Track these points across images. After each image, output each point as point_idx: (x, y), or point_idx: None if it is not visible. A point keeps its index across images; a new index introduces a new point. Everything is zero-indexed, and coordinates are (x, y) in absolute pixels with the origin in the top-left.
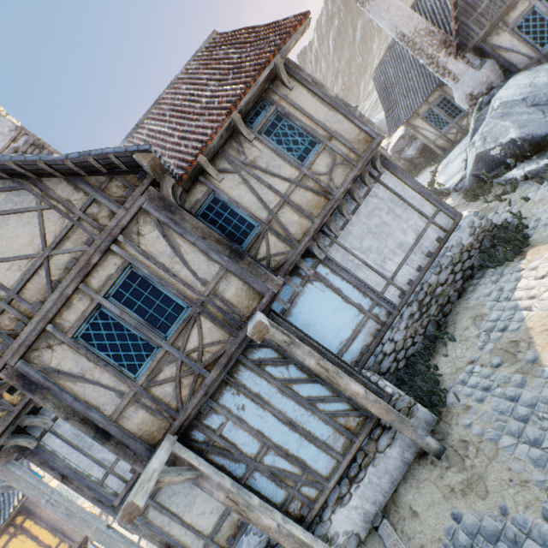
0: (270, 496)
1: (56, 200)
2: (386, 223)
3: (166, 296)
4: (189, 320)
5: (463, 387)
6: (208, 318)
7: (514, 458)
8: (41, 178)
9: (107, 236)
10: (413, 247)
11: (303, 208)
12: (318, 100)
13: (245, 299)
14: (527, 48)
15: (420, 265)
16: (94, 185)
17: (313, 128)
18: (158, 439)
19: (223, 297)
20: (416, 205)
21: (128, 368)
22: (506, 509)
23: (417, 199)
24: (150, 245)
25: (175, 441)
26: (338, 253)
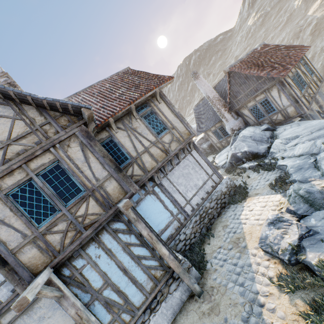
0: (101, 318)
1: (26, 116)
2: (191, 173)
3: (73, 182)
4: (83, 198)
5: (215, 259)
6: (94, 199)
7: (232, 293)
8: (22, 103)
9: (50, 142)
10: (201, 188)
11: (154, 156)
12: (171, 111)
13: (117, 193)
14: (253, 118)
15: (203, 197)
16: (52, 115)
17: (166, 122)
18: (40, 270)
19: (106, 189)
20: (205, 168)
21: (35, 220)
22: (227, 319)
23: (205, 165)
24: (73, 153)
25: (52, 271)
26: (166, 182)
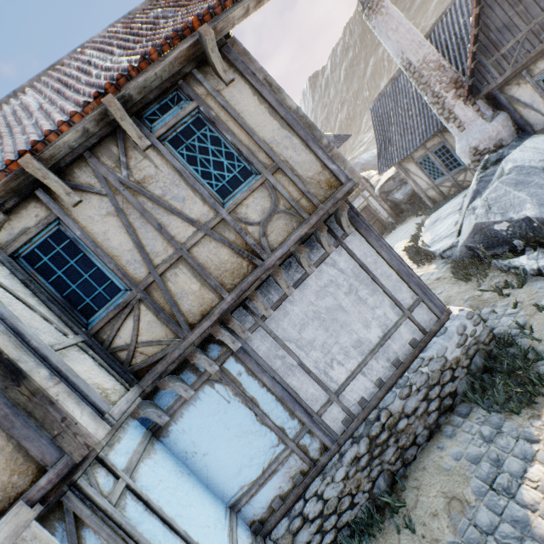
0: None
1: None
2: (343, 307)
3: None
4: None
5: None
6: None
7: None
8: None
9: None
10: (376, 350)
11: (210, 272)
12: (268, 109)
13: (3, 470)
14: None
15: (382, 379)
16: None
17: (252, 148)
18: None
19: None
20: (390, 288)
21: None
22: None
23: (392, 278)
24: None
25: None
26: (263, 343)
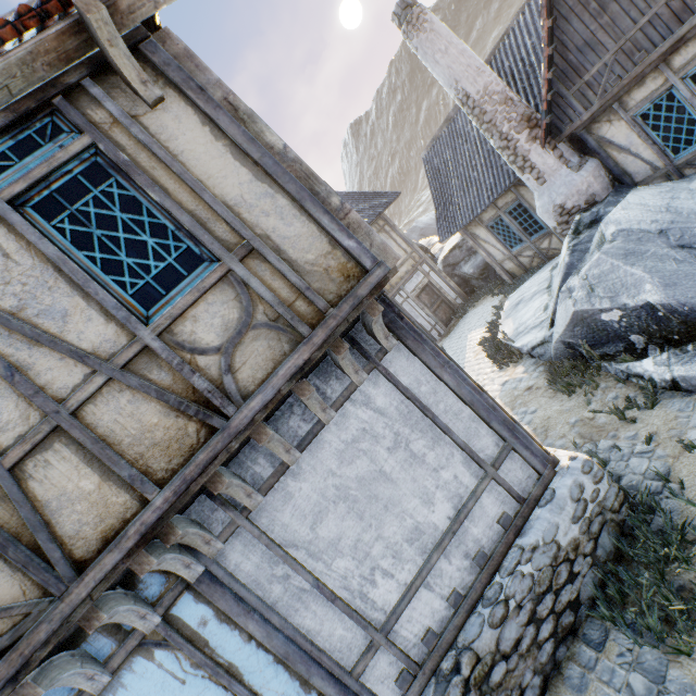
0: None
1: None
2: (387, 473)
3: None
4: None
5: None
6: None
7: None
8: None
9: None
10: (447, 542)
11: (122, 450)
12: (230, 148)
13: None
14: (651, 151)
15: (459, 592)
16: None
17: (202, 216)
18: None
19: None
20: (461, 433)
21: None
22: None
23: (464, 416)
24: None
25: None
26: (247, 558)
